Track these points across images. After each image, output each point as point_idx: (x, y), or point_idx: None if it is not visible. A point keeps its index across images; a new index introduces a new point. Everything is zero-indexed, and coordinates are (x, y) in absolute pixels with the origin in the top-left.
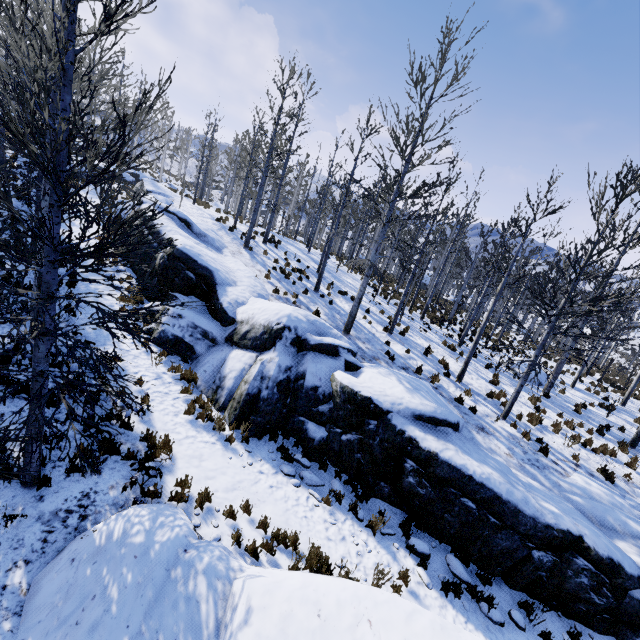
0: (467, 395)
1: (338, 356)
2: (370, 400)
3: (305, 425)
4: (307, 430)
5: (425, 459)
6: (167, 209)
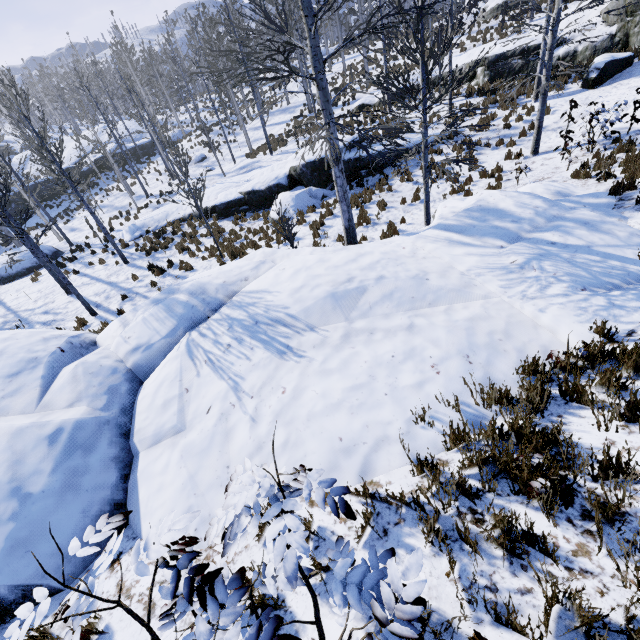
0: None
1: None
2: None
3: None
4: None
5: None
6: None
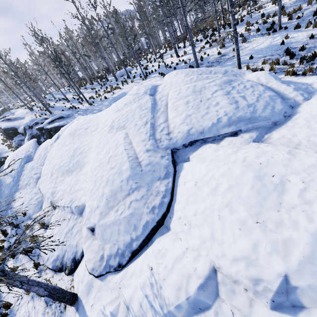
0: (81, 104)
1: (39, 123)
2: (39, 128)
3: (41, 141)
4: (42, 141)
5: (51, 130)
6: (2, 120)
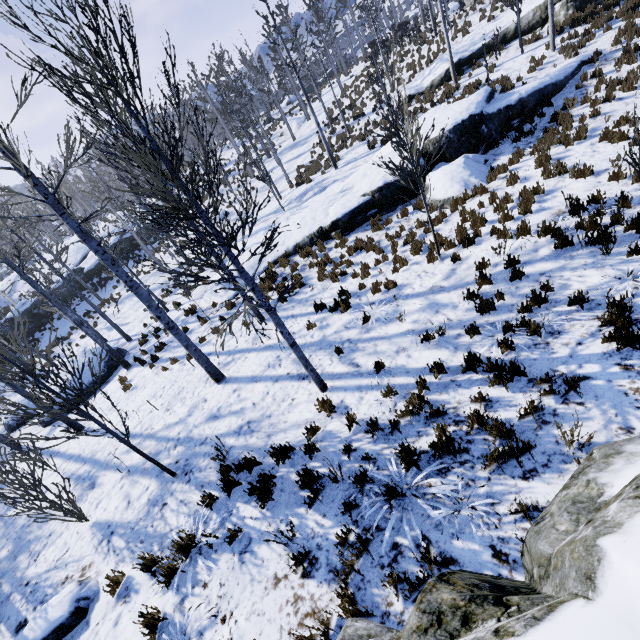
0: None
1: None
2: None
3: None
4: None
5: None
6: None
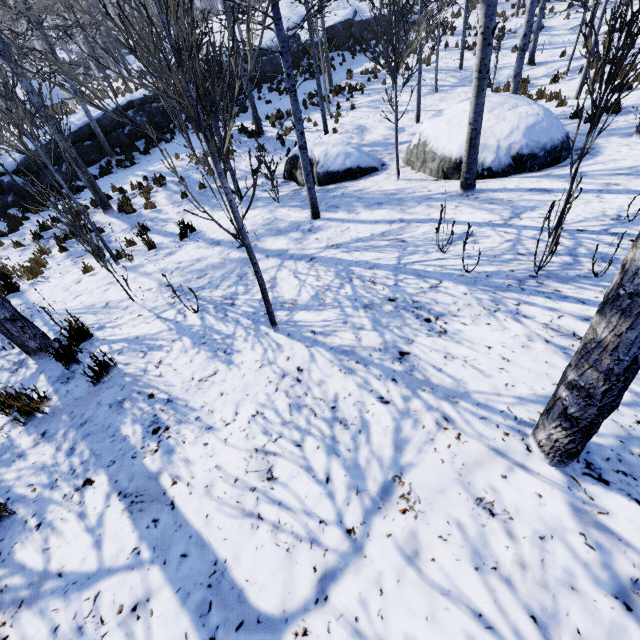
0: None
1: None
2: None
3: None
4: None
5: None
6: None
